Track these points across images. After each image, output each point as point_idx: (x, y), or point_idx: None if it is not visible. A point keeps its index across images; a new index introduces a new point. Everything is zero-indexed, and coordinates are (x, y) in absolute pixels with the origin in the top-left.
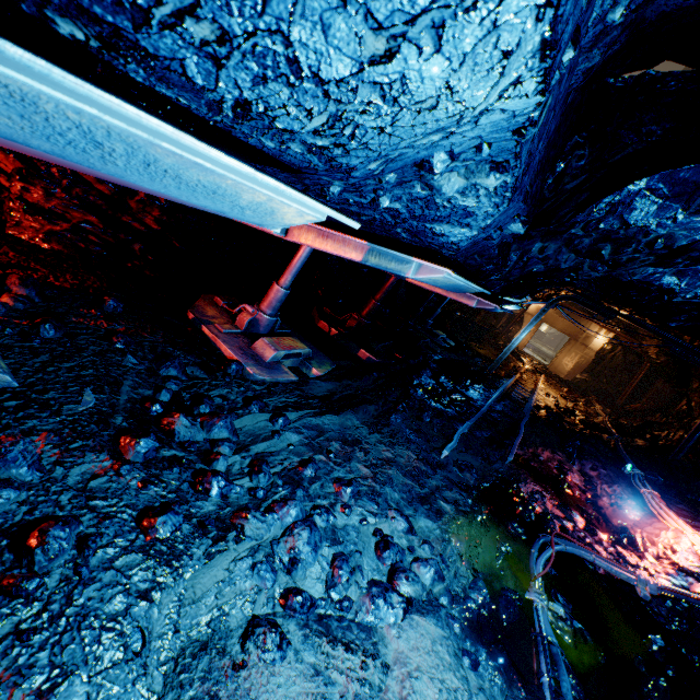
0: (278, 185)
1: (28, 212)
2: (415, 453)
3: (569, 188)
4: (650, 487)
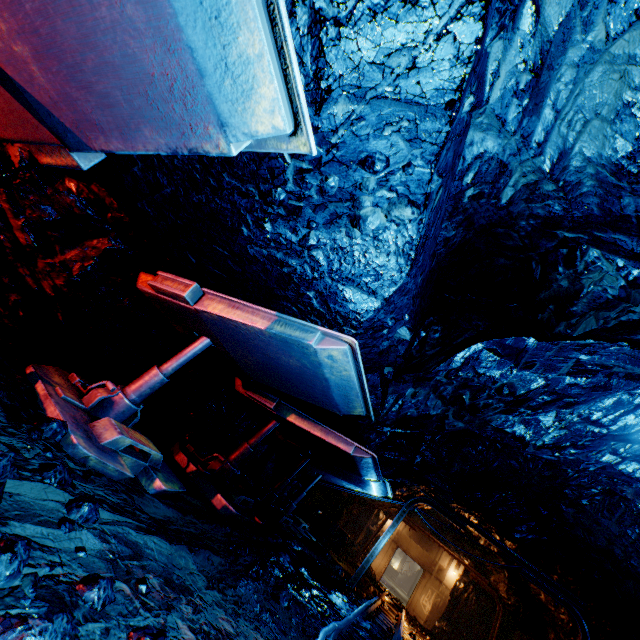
0: (284, 11)
1: None
2: (266, 639)
3: (429, 354)
4: None
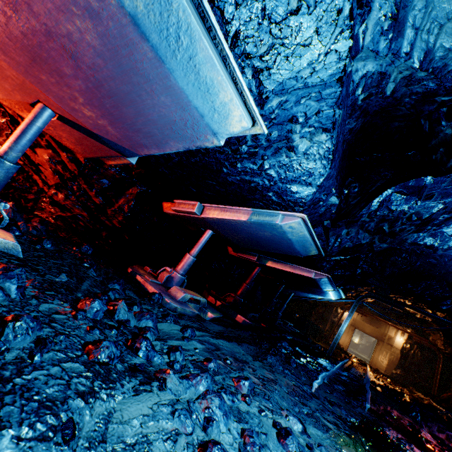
0: (241, 79)
1: (52, 204)
2: (291, 381)
3: (353, 203)
4: None
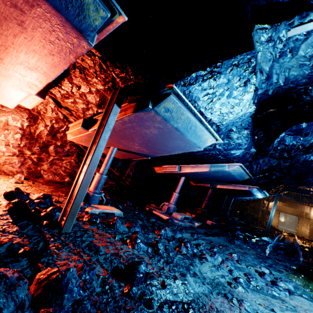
0: (213, 131)
1: None
2: (253, 252)
3: (261, 142)
4: None
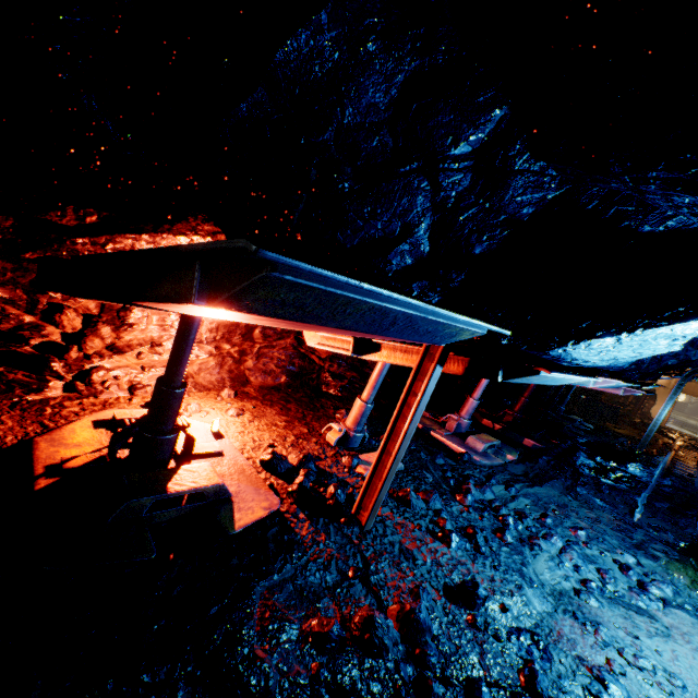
0: (590, 379)
1: (332, 377)
2: (611, 515)
3: None
4: None
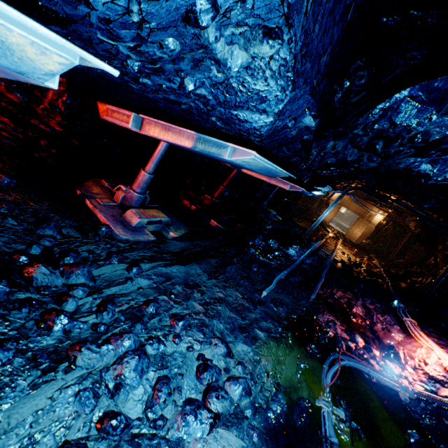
0: None
1: None
2: (241, 293)
3: (353, 102)
4: (409, 316)
